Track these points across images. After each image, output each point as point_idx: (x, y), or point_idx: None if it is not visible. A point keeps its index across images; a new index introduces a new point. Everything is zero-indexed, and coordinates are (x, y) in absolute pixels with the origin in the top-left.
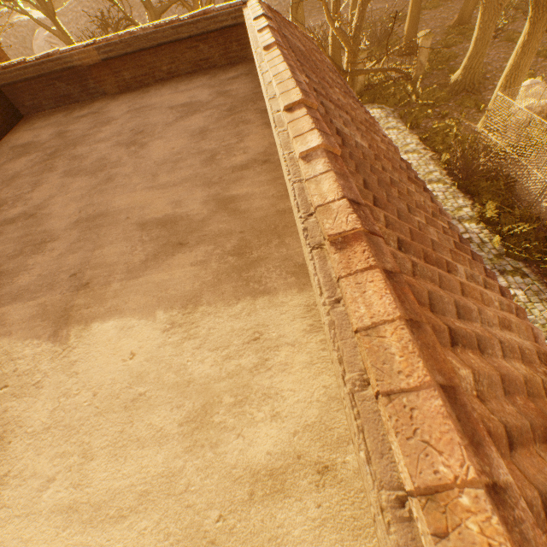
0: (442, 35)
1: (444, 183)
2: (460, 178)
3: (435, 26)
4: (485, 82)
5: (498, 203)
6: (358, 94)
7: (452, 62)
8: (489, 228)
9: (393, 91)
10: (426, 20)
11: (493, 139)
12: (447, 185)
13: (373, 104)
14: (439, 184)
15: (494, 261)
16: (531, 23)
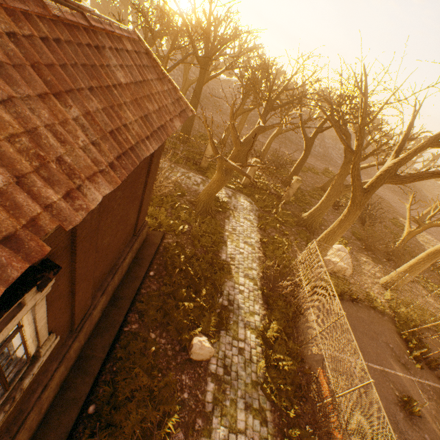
0: (311, 189)
1: (256, 283)
2: (268, 286)
3: (310, 182)
4: (319, 230)
5: (282, 326)
6: (244, 185)
7: (308, 206)
8: (264, 347)
9: (265, 198)
10: (307, 176)
11: (300, 271)
12: (257, 286)
13: (248, 197)
14: (252, 282)
15: (248, 389)
16: (348, 210)
